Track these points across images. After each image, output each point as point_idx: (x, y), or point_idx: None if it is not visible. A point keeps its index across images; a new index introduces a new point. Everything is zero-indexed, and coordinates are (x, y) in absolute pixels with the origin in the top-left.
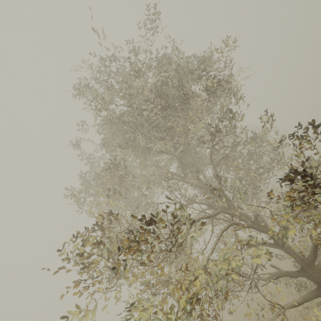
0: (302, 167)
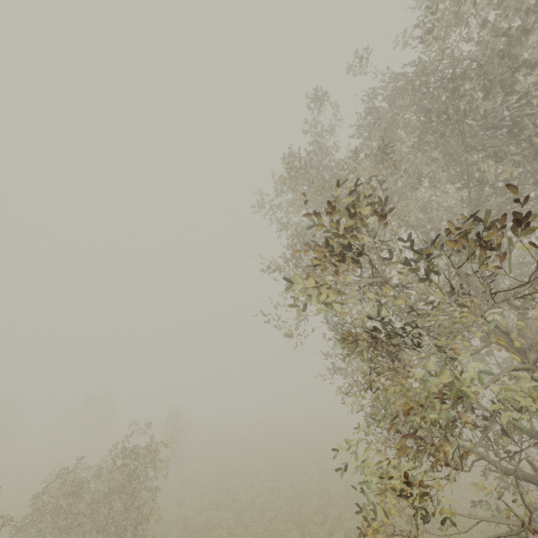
0: None
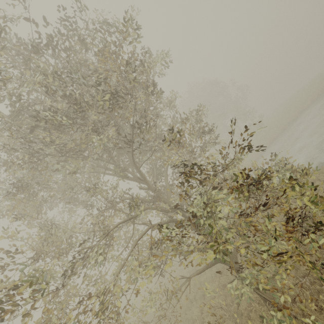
0: (199, 184)
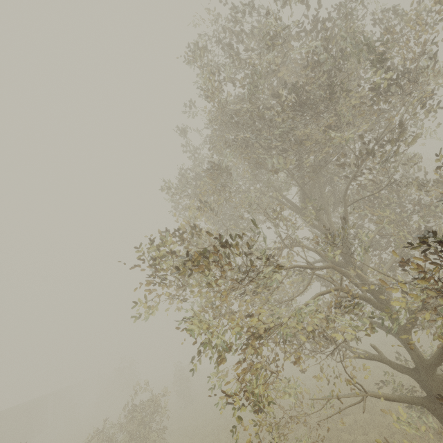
0: None
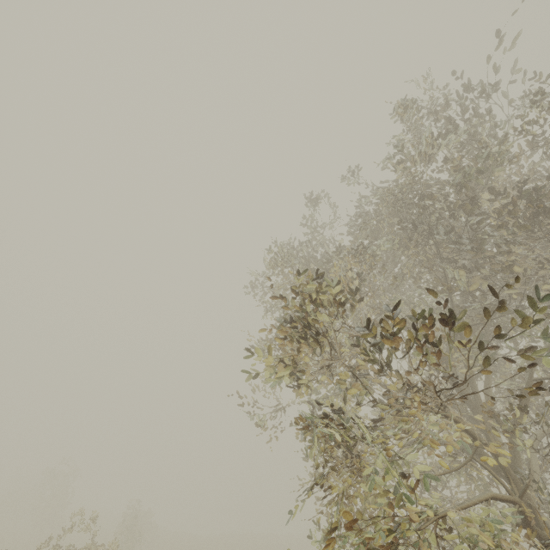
0: None
